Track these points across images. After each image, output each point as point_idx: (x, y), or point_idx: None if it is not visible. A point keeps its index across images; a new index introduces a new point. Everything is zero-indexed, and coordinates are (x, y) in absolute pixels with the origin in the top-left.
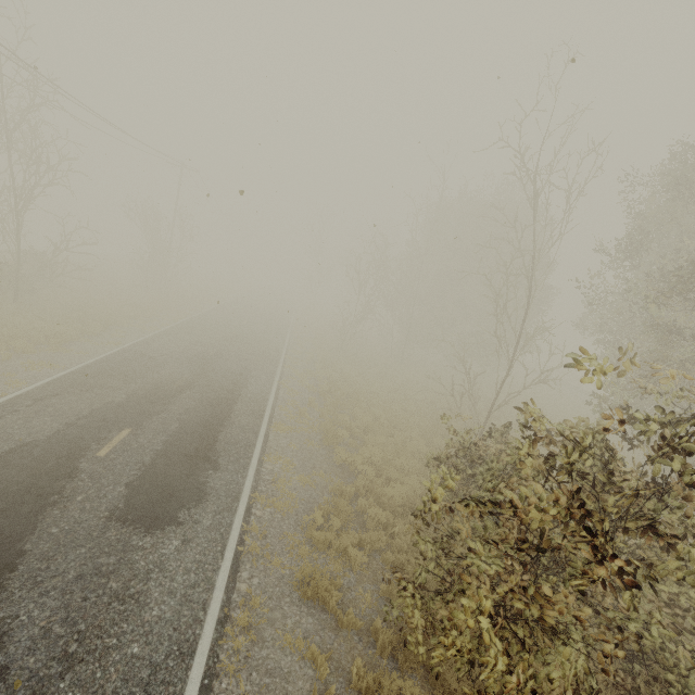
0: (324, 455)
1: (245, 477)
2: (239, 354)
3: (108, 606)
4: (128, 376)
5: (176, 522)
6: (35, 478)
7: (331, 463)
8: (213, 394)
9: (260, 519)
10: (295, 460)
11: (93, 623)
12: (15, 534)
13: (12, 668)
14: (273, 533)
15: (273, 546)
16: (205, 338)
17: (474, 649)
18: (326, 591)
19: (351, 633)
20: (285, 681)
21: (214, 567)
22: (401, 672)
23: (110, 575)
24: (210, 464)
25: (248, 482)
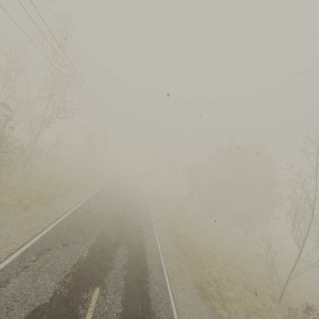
0: (207, 310)
1: None
2: (133, 215)
3: None
4: (85, 231)
5: None
6: None
7: None
8: (132, 249)
9: None
10: (196, 318)
11: None
12: None
13: None
14: None
15: None
16: (114, 201)
17: None
18: None
19: None
20: None
21: None
22: None
23: None
24: None
25: None
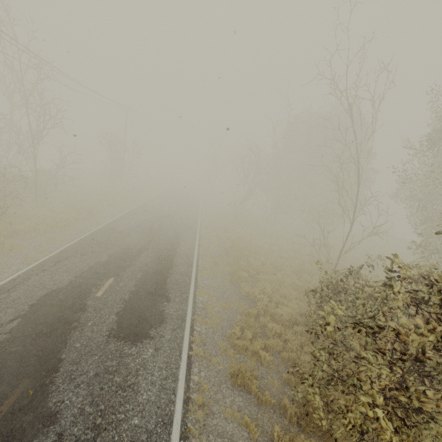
0: (233, 289)
1: (187, 306)
2: (172, 226)
3: (115, 393)
4: (107, 244)
5: (149, 337)
6: (62, 312)
7: (239, 294)
8: (160, 253)
9: (199, 333)
10: (216, 293)
11: (109, 405)
12: (55, 348)
13: (64, 435)
14: (209, 342)
15: (210, 351)
16: (150, 217)
17: (362, 423)
18: (248, 380)
19: (268, 407)
20: (230, 440)
21: (176, 366)
22: (304, 433)
23: (114, 372)
24: (164, 298)
25: (189, 309)
